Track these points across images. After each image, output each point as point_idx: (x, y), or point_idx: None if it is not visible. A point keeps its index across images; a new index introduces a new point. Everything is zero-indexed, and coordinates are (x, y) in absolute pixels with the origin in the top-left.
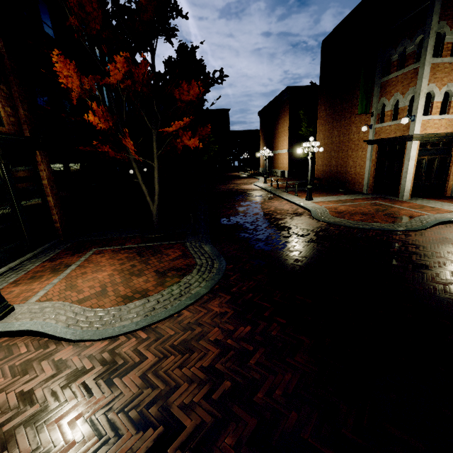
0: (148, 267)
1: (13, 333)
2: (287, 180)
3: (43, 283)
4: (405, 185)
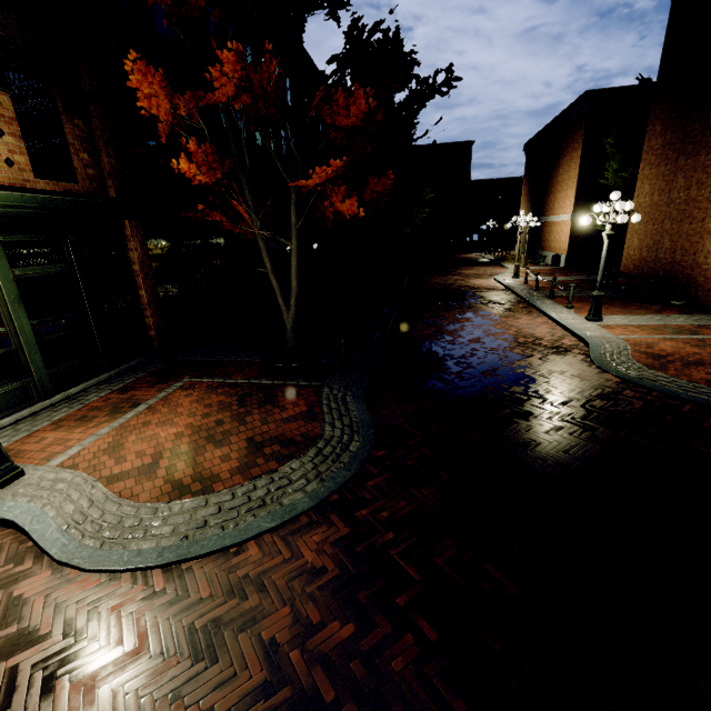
0: (241, 428)
1: None
2: (562, 274)
3: (88, 431)
4: None
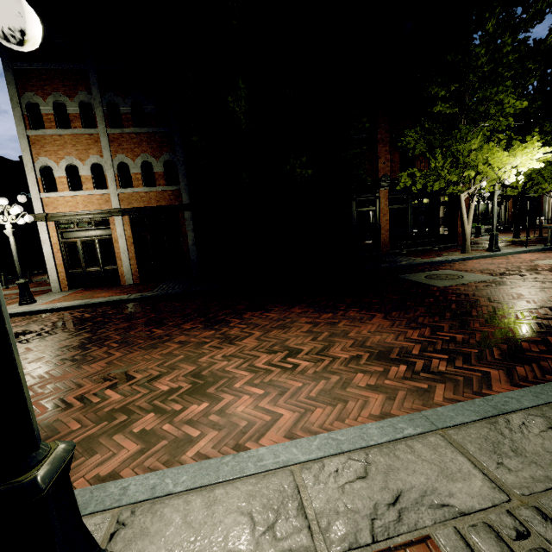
0: None
1: None
2: None
3: None
4: (49, 274)
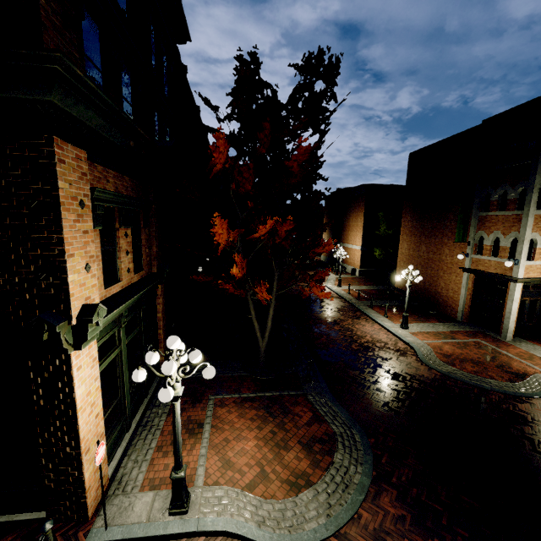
0: (288, 434)
1: (209, 533)
2: (362, 283)
3: (191, 453)
4: (508, 326)
